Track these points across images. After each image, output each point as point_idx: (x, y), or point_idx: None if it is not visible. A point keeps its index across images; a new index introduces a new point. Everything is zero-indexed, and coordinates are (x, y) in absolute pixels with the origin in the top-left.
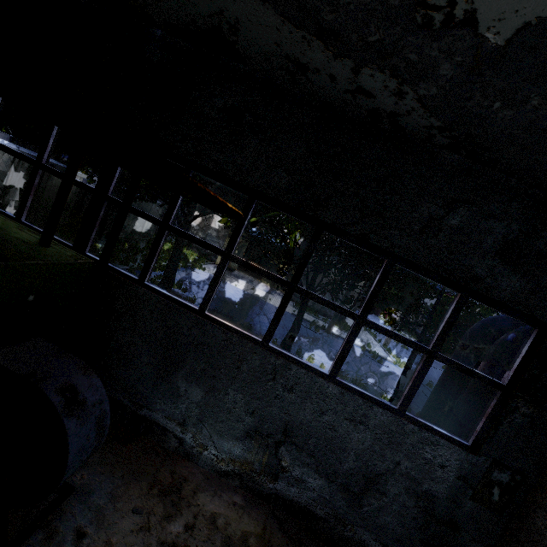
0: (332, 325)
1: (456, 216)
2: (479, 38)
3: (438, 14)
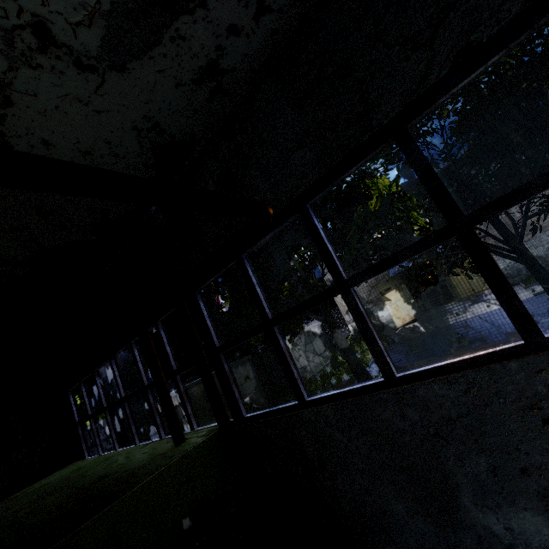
0: None
1: None
2: None
3: None
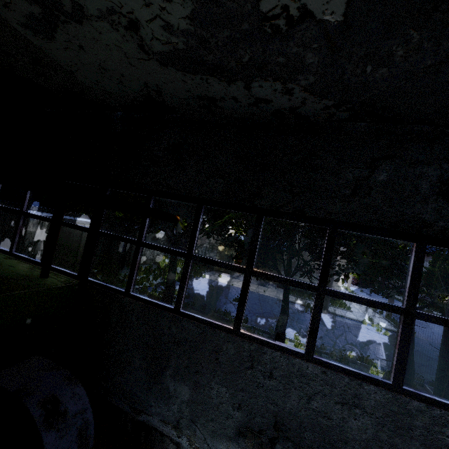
0: (326, 304)
1: (382, 172)
2: (320, 23)
3: (280, 20)
